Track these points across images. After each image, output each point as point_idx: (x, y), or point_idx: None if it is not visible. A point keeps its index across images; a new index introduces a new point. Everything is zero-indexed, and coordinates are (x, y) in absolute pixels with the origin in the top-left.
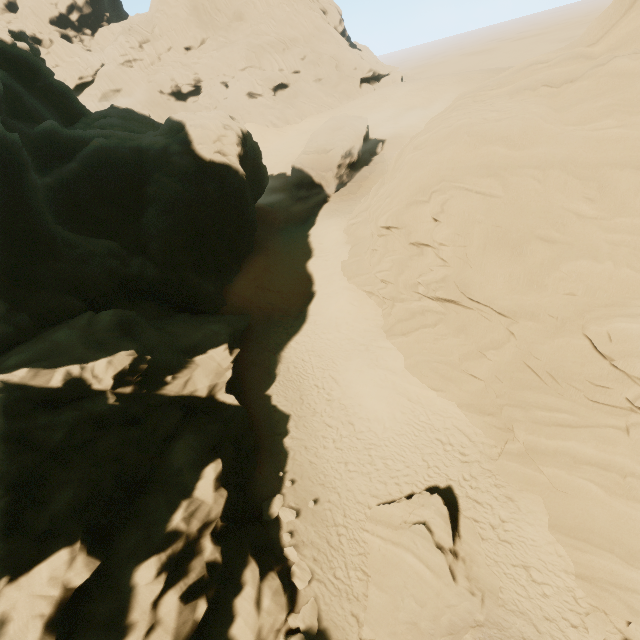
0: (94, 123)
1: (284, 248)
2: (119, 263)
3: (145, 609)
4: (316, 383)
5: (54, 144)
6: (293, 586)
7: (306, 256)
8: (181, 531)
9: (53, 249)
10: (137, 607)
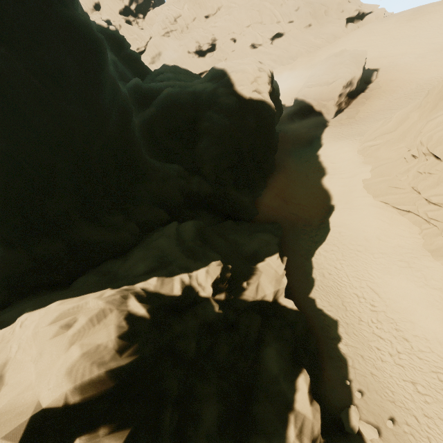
0: (156, 78)
1: (298, 167)
2: (185, 182)
3: None
4: (355, 292)
5: (138, 95)
6: None
7: (320, 174)
8: None
9: (145, 173)
10: None
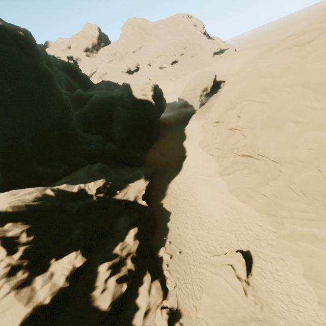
0: (95, 88)
1: (173, 136)
2: (101, 144)
3: (102, 282)
4: (184, 198)
5: (80, 98)
6: (166, 288)
7: (183, 139)
8: (118, 254)
9: (77, 139)
10: (99, 280)
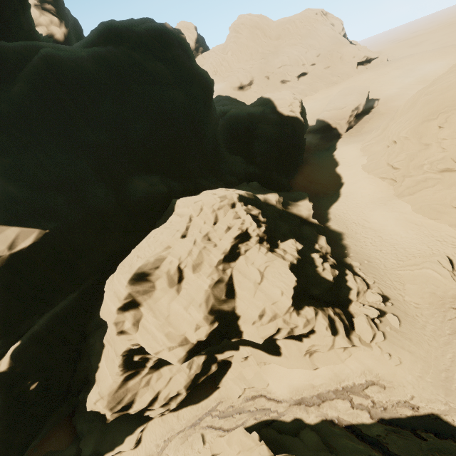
0: (216, 104)
1: (319, 162)
2: (246, 166)
3: (320, 263)
4: (354, 222)
5: None
6: (366, 283)
7: (334, 165)
8: (320, 251)
9: (223, 158)
10: (317, 262)
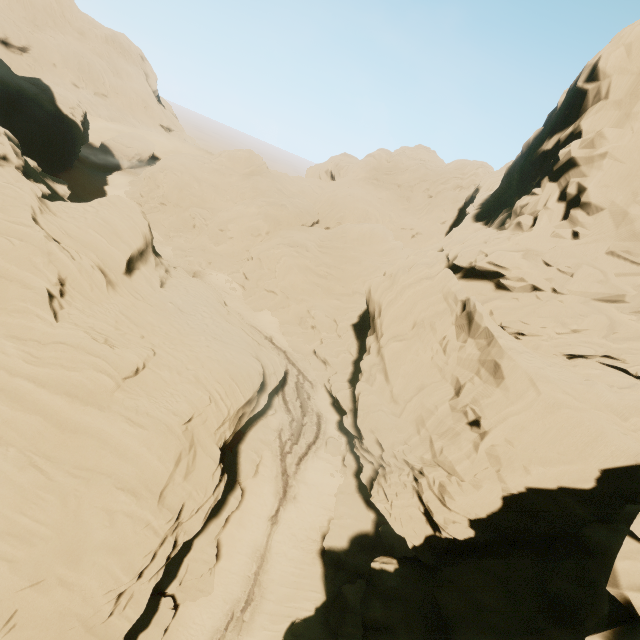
0: None
1: (91, 176)
2: None
3: None
4: None
5: None
6: None
7: (105, 184)
8: None
9: None
10: None
